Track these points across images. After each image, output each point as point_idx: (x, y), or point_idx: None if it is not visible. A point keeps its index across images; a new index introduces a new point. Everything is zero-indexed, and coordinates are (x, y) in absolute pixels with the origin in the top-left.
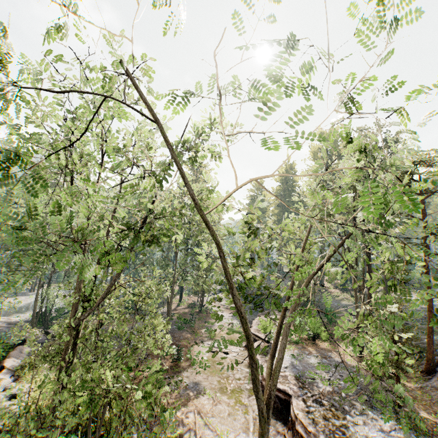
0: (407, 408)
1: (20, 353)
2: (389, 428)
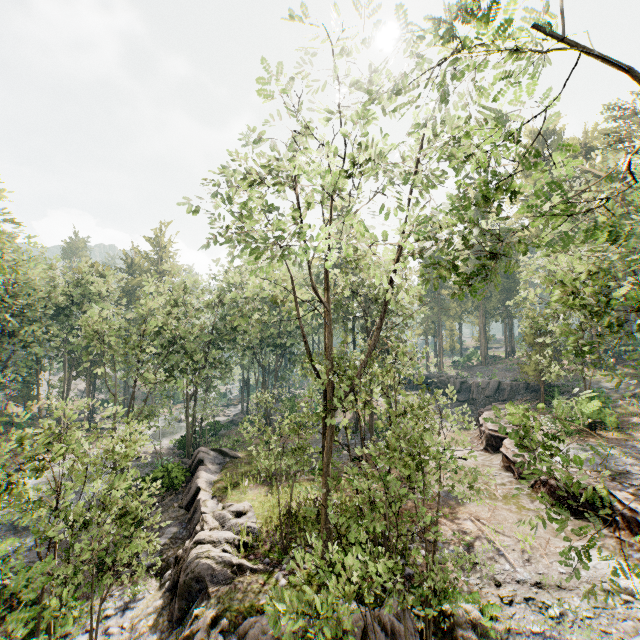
0: None
1: (207, 473)
2: None
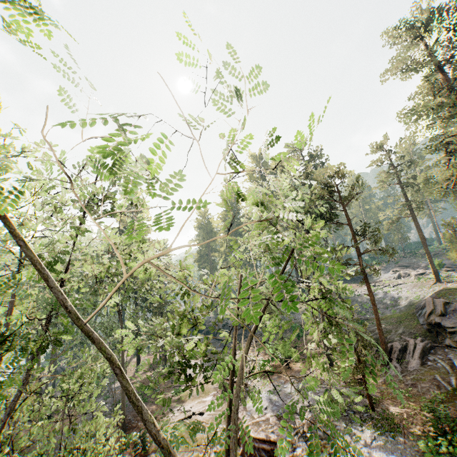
0: (379, 409)
1: None
2: (369, 439)
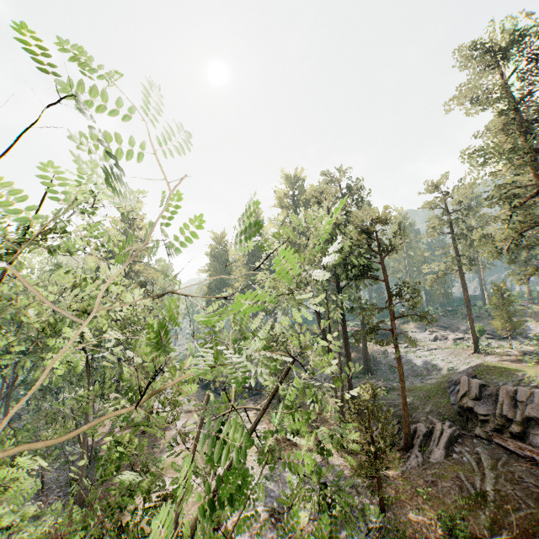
0: (391, 513)
1: None
2: None
